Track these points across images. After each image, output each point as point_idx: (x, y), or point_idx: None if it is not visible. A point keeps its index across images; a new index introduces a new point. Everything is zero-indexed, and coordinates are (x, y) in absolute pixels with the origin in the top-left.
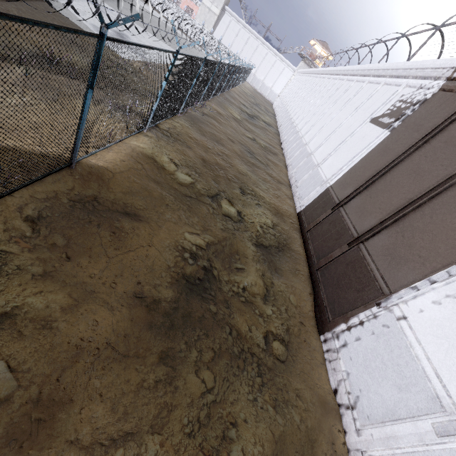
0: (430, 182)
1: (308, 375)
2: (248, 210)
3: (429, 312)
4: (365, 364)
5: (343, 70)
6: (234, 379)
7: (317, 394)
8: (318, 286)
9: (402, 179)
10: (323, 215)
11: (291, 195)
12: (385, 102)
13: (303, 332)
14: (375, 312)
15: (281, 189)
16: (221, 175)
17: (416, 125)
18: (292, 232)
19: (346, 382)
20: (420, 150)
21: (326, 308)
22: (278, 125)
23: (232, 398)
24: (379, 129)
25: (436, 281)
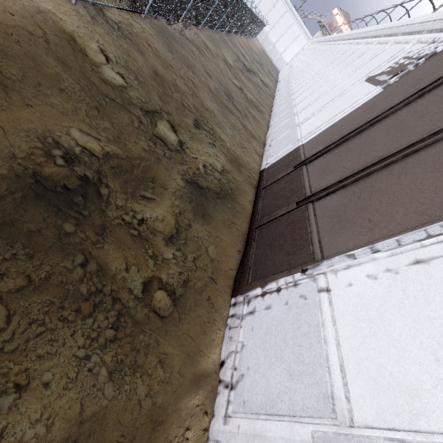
0: (411, 138)
1: (195, 339)
2: (195, 144)
3: (359, 287)
4: (265, 338)
5: (355, 34)
6: (60, 325)
7: (195, 363)
8: (251, 244)
9: (379, 137)
10: (284, 172)
11: (261, 152)
12: (388, 60)
13: (209, 289)
14: (297, 279)
15: (251, 143)
16: (175, 97)
17: (415, 80)
18: (245, 185)
19: (237, 356)
20: (410, 105)
21: (250, 269)
22: (276, 89)
23: (44, 350)
24: (372, 87)
25: (380, 251)
